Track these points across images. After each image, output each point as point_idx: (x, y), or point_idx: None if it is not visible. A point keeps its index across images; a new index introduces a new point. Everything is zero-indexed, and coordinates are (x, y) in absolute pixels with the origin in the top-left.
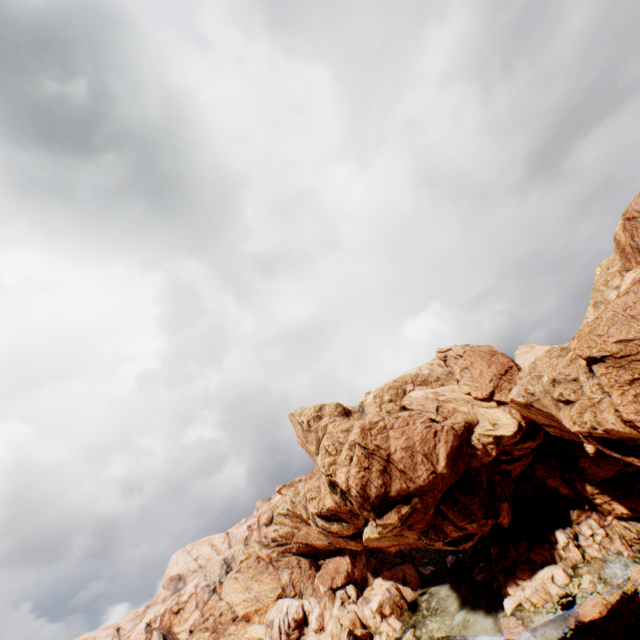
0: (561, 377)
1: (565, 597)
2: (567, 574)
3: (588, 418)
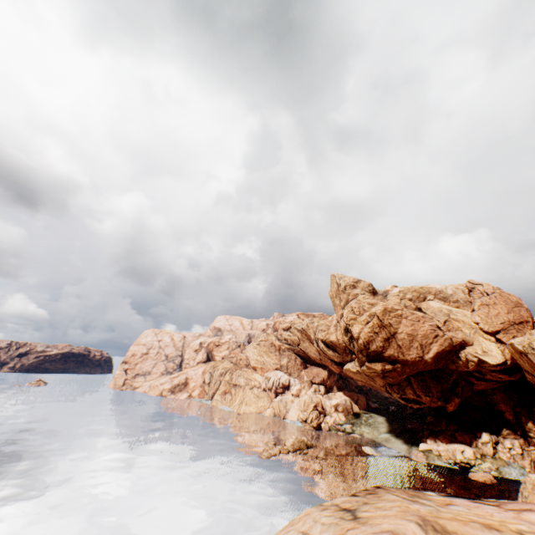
0: None
1: (464, 464)
2: (474, 455)
3: None
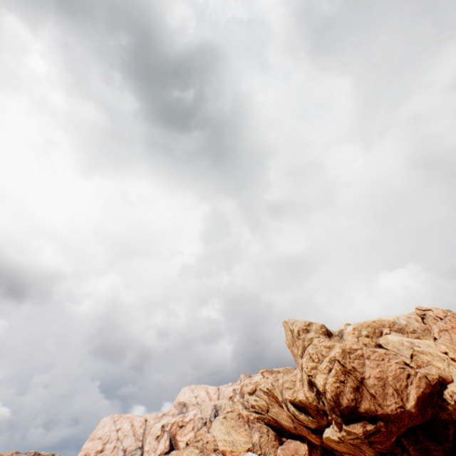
0: None
1: None
2: None
3: None
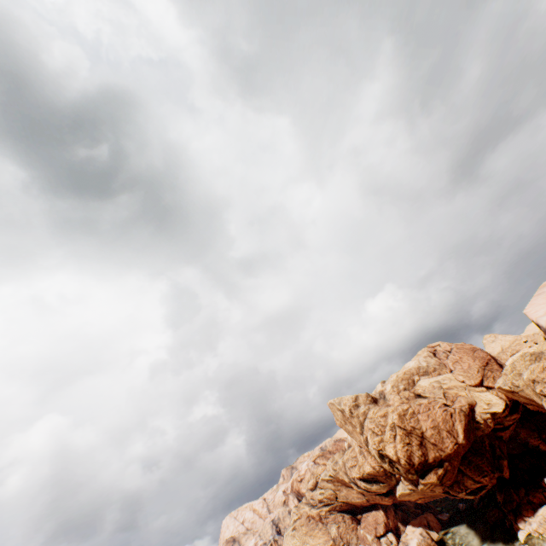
0: (538, 379)
1: None
2: None
3: None
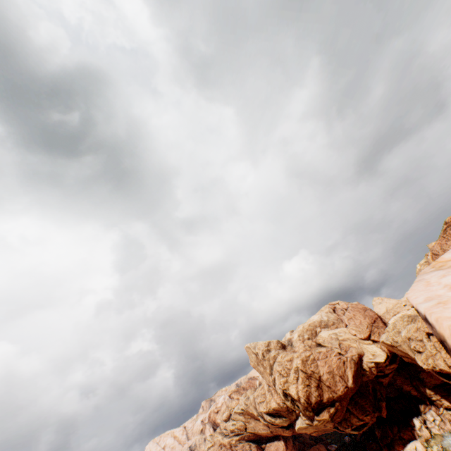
0: (413, 337)
1: None
2: (423, 445)
3: (430, 362)
